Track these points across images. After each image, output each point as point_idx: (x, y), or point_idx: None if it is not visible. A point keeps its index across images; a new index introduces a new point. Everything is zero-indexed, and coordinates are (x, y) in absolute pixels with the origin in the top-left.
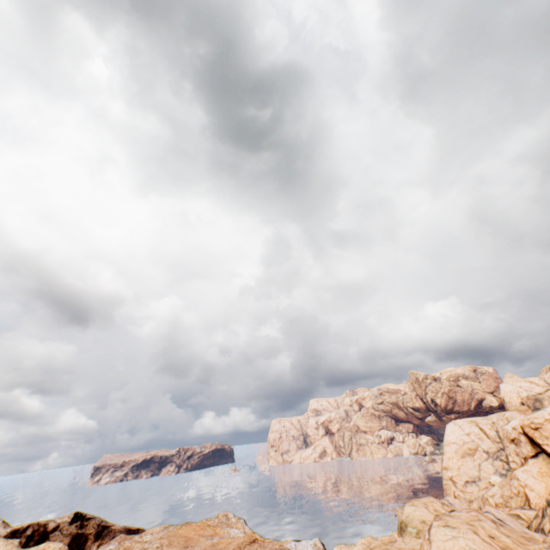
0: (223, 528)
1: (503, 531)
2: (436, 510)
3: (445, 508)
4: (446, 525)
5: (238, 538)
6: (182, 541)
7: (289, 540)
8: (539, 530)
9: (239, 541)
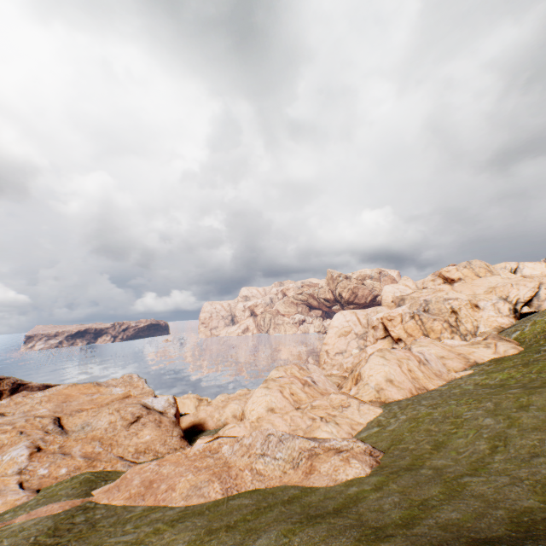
0: (108, 387)
1: (305, 390)
2: (292, 373)
3: (300, 372)
4: (266, 387)
5: (115, 395)
6: (62, 398)
7: (149, 397)
8: (340, 387)
9: (114, 397)
